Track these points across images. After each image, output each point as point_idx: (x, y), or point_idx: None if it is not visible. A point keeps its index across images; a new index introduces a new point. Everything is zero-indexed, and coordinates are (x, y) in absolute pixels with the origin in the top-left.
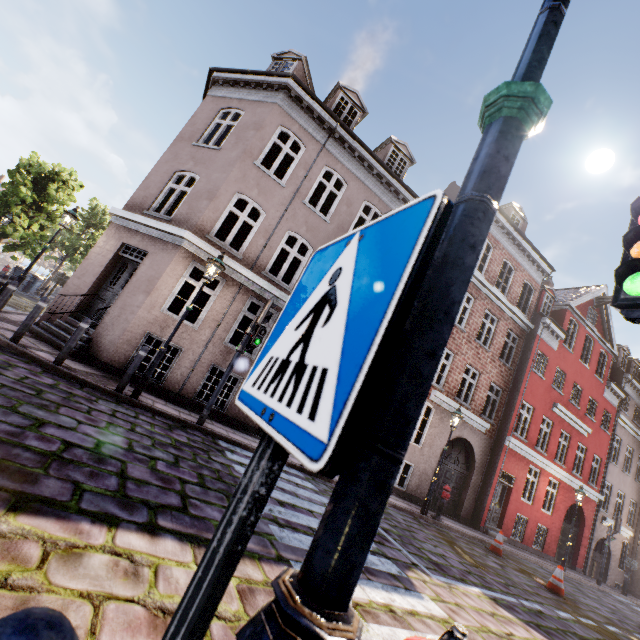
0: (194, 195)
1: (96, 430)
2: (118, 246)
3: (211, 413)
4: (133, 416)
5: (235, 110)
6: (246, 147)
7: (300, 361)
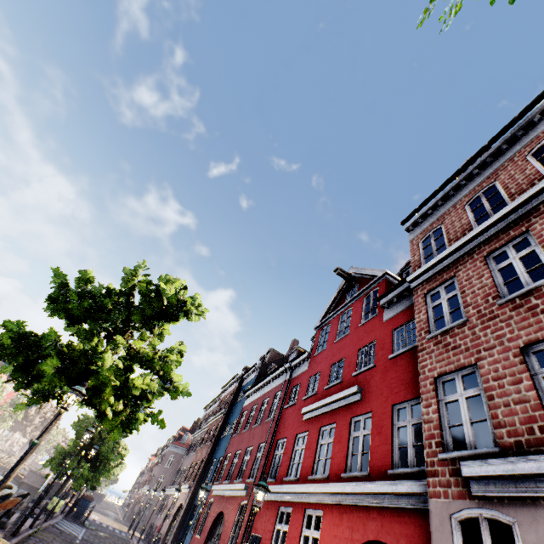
0: (164, 482)
1: None
2: (148, 498)
3: None
4: None
5: (174, 455)
6: (175, 468)
7: None
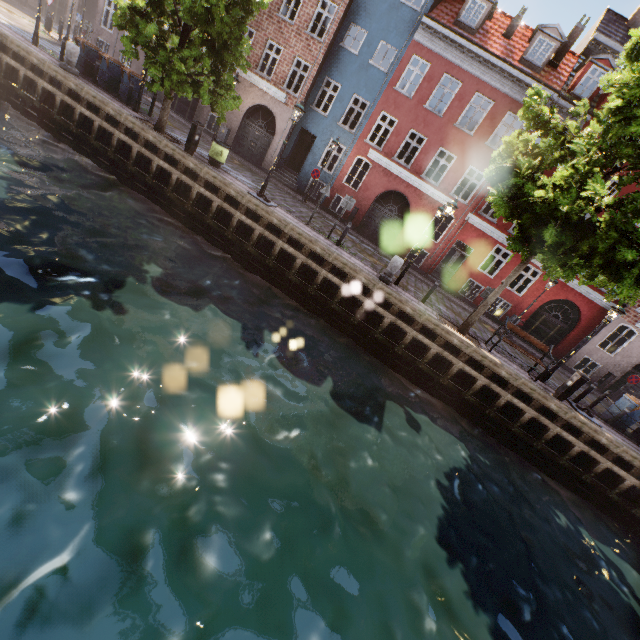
0: None
1: (24, 11)
2: None
3: (18, 1)
4: (16, 5)
5: None
6: None
7: (79, 20)
